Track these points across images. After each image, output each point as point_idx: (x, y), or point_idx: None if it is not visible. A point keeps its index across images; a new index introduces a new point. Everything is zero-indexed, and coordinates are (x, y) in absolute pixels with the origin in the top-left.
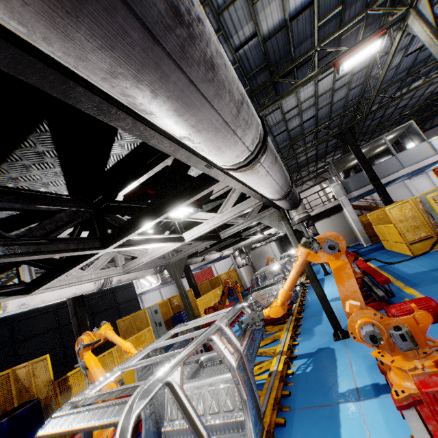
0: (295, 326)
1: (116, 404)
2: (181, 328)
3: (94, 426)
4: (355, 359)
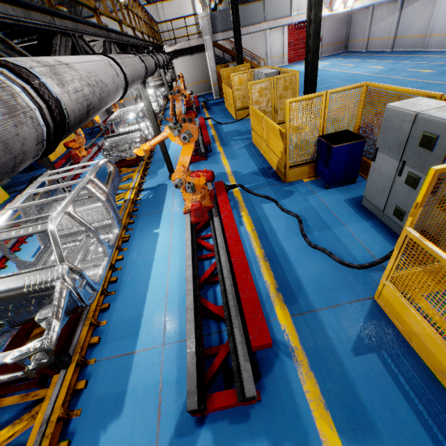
0: (145, 169)
1: (38, 224)
2: (51, 177)
3: (28, 234)
4: (177, 190)
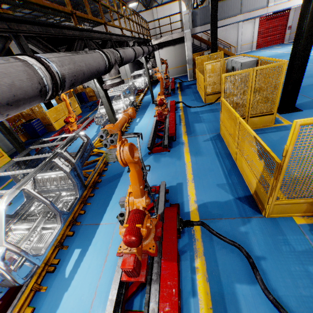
0: None
1: None
2: None
3: None
4: None
